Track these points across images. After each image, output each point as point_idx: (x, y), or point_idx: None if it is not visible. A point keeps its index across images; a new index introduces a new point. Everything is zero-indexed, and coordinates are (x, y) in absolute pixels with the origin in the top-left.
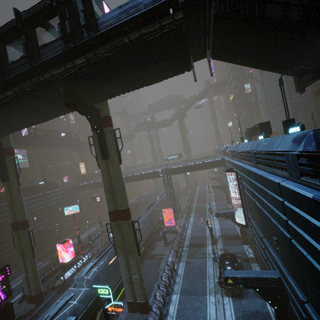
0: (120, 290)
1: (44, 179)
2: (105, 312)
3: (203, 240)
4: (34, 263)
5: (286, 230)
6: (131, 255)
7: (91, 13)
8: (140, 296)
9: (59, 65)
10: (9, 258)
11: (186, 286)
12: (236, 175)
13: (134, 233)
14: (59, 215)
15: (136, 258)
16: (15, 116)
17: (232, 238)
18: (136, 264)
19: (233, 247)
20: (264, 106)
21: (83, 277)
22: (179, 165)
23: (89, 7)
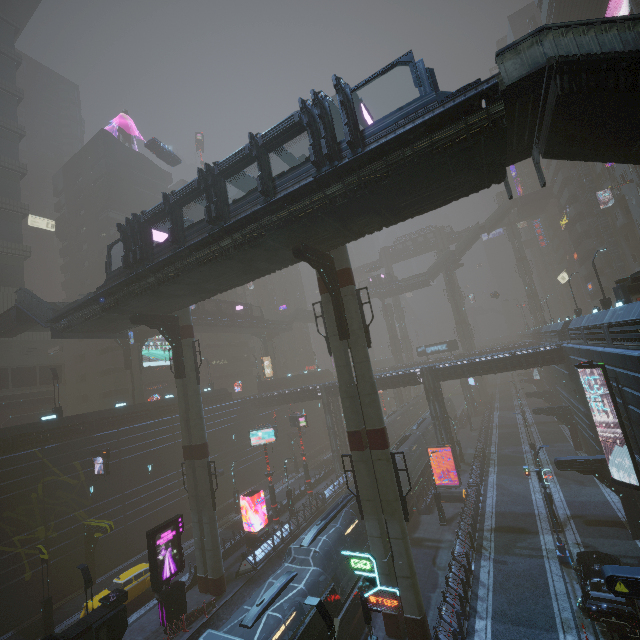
0: (364, 591)
1: (211, 383)
2: (365, 605)
3: (529, 522)
4: (214, 520)
5: None
6: (391, 518)
7: (354, 124)
8: (410, 605)
9: (302, 198)
10: (162, 515)
11: (505, 608)
12: (605, 373)
13: (395, 475)
14: (232, 449)
15: (401, 525)
16: (218, 276)
17: (601, 523)
18: (402, 538)
19: (608, 543)
20: None
21: (306, 547)
22: (459, 360)
23: (351, 117)
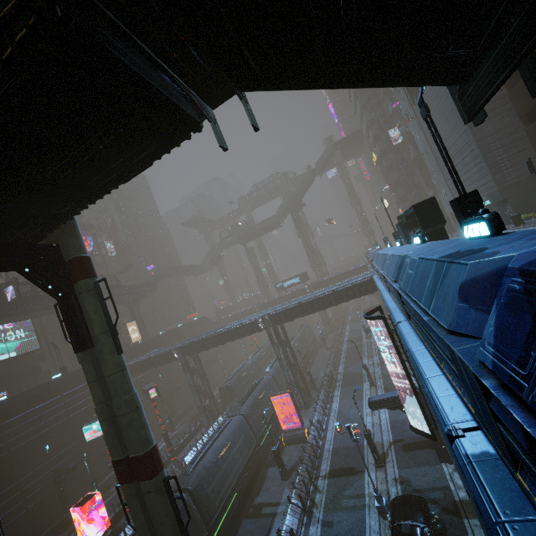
0: None
1: (62, 367)
2: None
3: (358, 457)
4: None
5: None
6: None
7: None
8: None
9: None
10: None
11: None
12: (386, 326)
13: (172, 505)
14: None
15: None
16: None
17: (416, 445)
18: None
19: (420, 473)
20: (433, 162)
21: None
22: (292, 303)
23: None
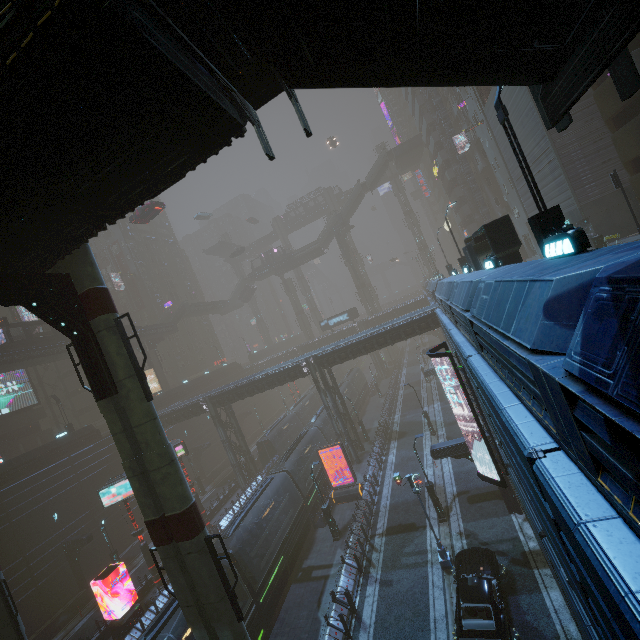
0: None
1: (68, 424)
2: None
3: (419, 512)
4: None
5: (591, 613)
6: (219, 625)
7: None
8: None
9: None
10: None
11: None
12: (453, 363)
13: (216, 566)
14: None
15: (233, 629)
16: None
17: (483, 497)
18: None
19: (487, 525)
20: (505, 175)
21: None
22: (341, 343)
23: None
